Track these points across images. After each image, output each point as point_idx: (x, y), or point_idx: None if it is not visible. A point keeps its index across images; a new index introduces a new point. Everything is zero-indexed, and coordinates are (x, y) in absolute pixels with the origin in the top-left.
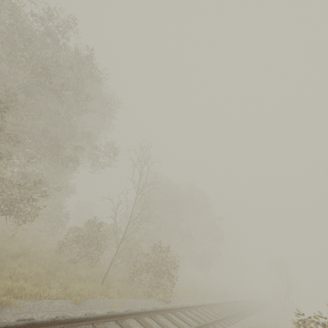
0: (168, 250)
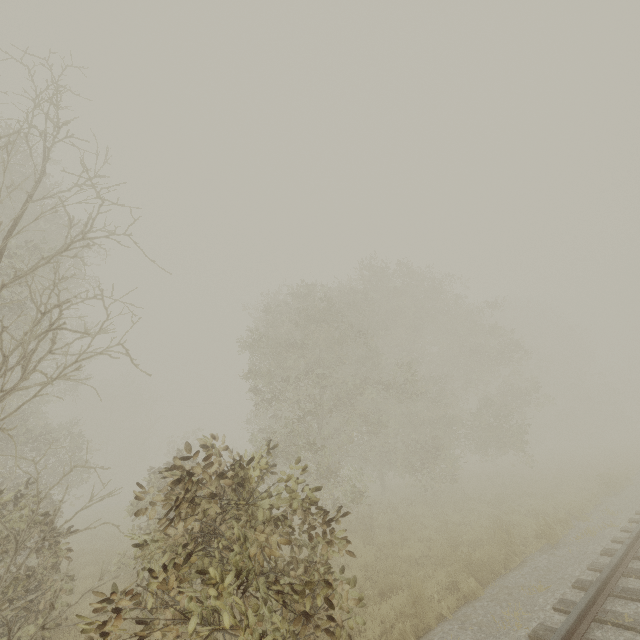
0: (239, 468)
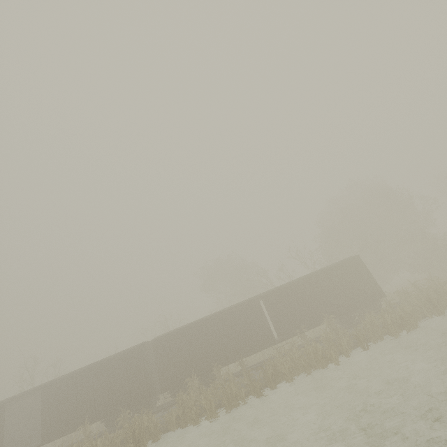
0: None
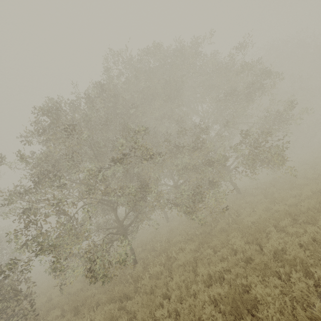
0: None
